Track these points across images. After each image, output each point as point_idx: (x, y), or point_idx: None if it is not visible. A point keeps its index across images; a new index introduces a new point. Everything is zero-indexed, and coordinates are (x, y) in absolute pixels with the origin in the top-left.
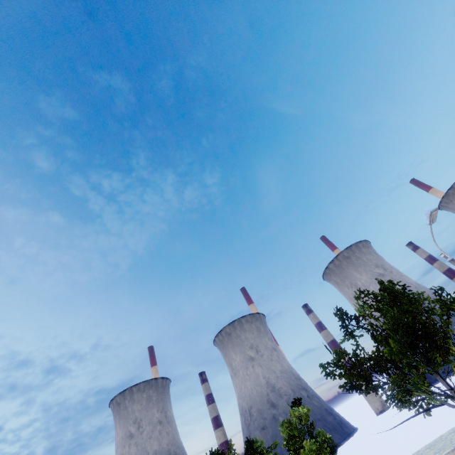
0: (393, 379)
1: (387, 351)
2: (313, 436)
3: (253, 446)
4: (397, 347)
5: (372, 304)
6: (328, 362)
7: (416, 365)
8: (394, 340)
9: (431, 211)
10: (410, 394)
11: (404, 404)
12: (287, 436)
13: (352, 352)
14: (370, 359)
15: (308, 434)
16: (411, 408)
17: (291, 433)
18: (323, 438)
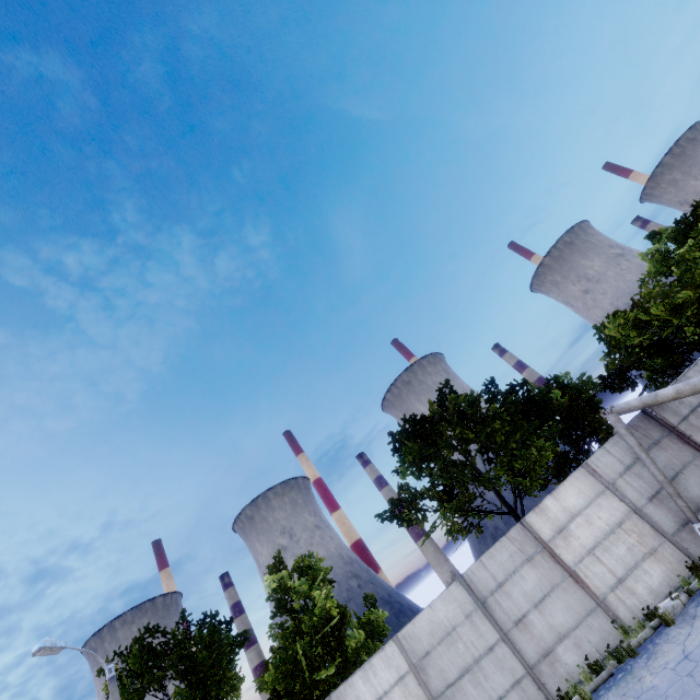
0: None
1: None
2: None
3: None
4: None
5: (121, 676)
6: None
7: None
8: None
9: (34, 652)
10: None
11: None
12: None
13: None
14: None
15: None
16: None
17: None
18: None
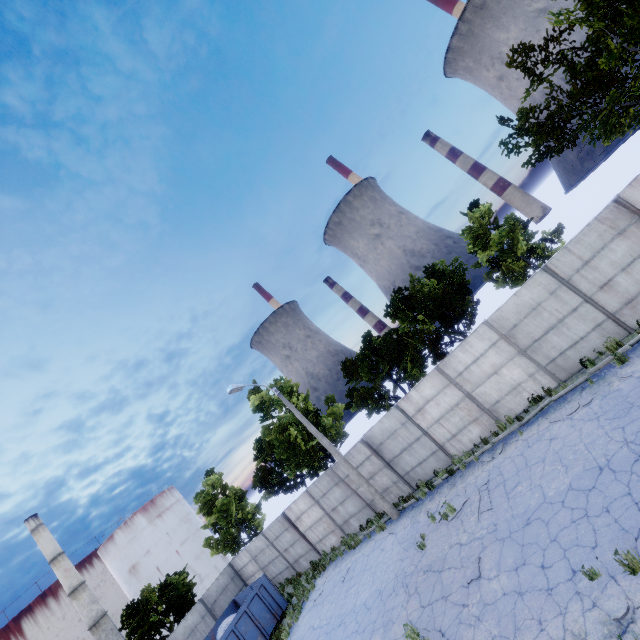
0: (610, 98)
1: (603, 61)
2: (500, 227)
3: (434, 269)
4: (620, 45)
5: None
6: (511, 135)
7: (634, 76)
8: (630, 17)
9: None
10: (624, 116)
11: (618, 129)
12: (471, 240)
13: (546, 99)
14: (571, 97)
15: (494, 229)
16: (624, 133)
17: (476, 235)
18: (511, 223)
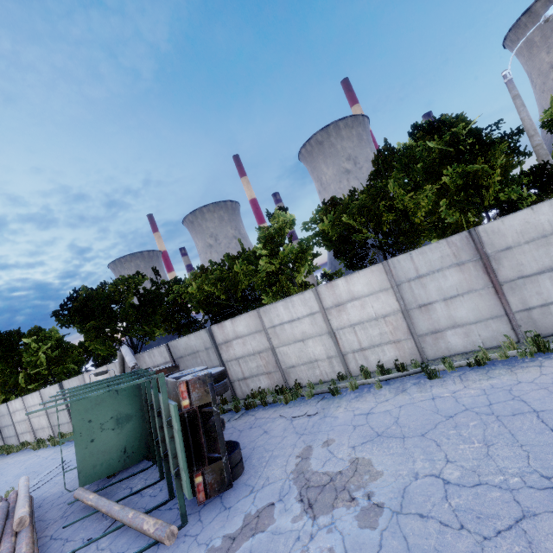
0: None
1: None
2: None
3: None
4: None
5: None
6: None
7: None
8: None
9: None
10: None
11: None
12: None
13: None
14: None
15: None
16: None
17: None
18: None
